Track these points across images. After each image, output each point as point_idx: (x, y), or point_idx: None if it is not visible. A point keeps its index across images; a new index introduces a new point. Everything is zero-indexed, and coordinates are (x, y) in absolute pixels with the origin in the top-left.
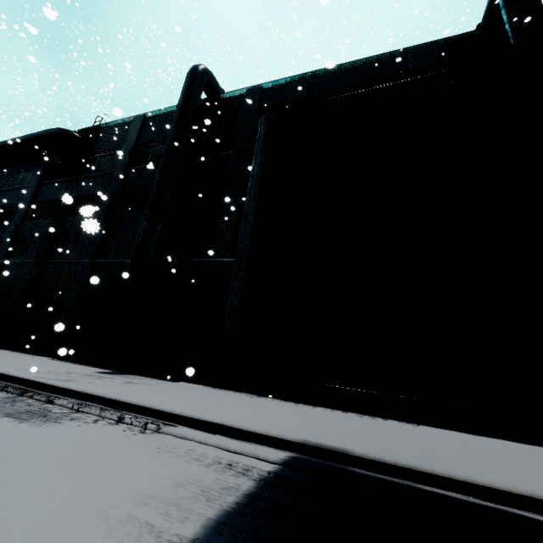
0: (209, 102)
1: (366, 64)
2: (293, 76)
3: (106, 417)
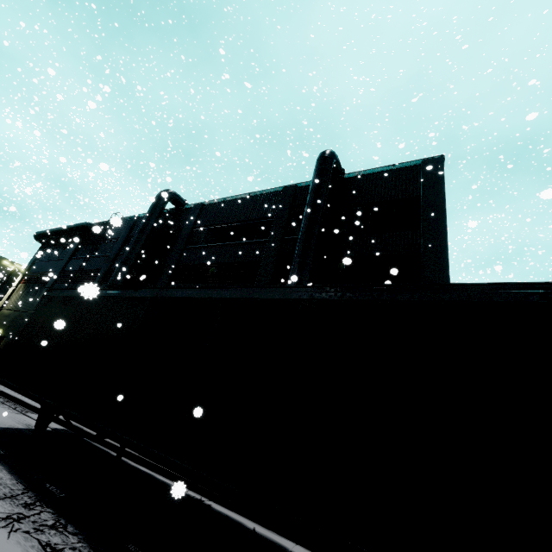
0: (175, 210)
1: (260, 194)
2: (219, 199)
3: (12, 407)
